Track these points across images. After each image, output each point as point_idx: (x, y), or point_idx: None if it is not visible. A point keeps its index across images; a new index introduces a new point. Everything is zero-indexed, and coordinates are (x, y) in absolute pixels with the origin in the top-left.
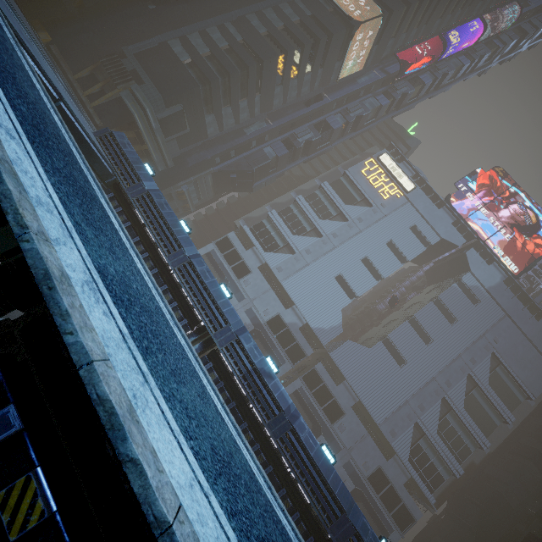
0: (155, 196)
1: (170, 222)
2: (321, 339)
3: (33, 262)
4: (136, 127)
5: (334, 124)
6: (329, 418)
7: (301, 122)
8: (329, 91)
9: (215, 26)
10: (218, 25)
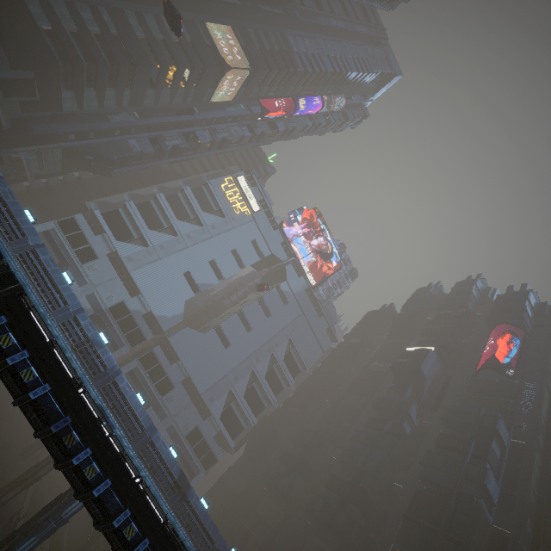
0: None
1: (15, 211)
2: (163, 325)
3: (20, 280)
4: None
5: (202, 138)
6: (159, 392)
7: (171, 127)
8: (201, 108)
9: (87, 4)
10: (90, 5)
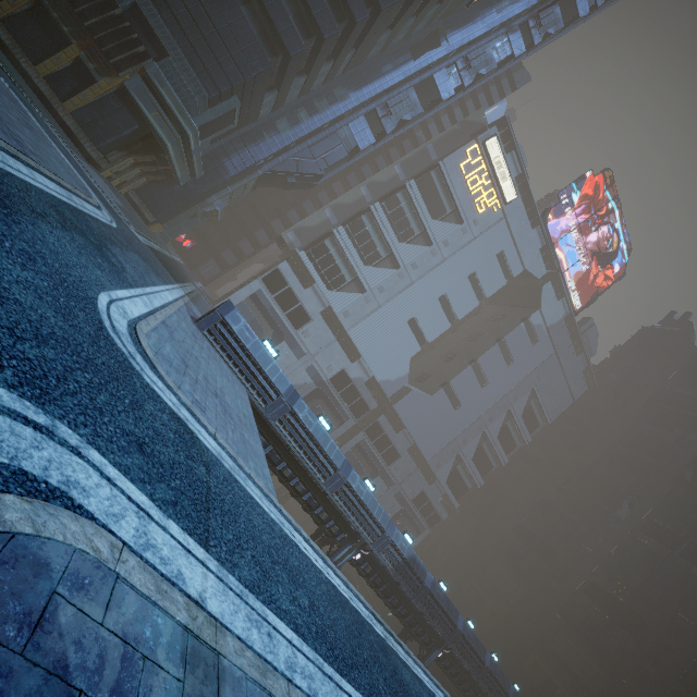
0: (299, 411)
1: (321, 441)
2: (386, 391)
3: None
4: (158, 147)
5: (445, 88)
6: (386, 462)
7: (400, 84)
8: (452, 25)
9: None
10: None
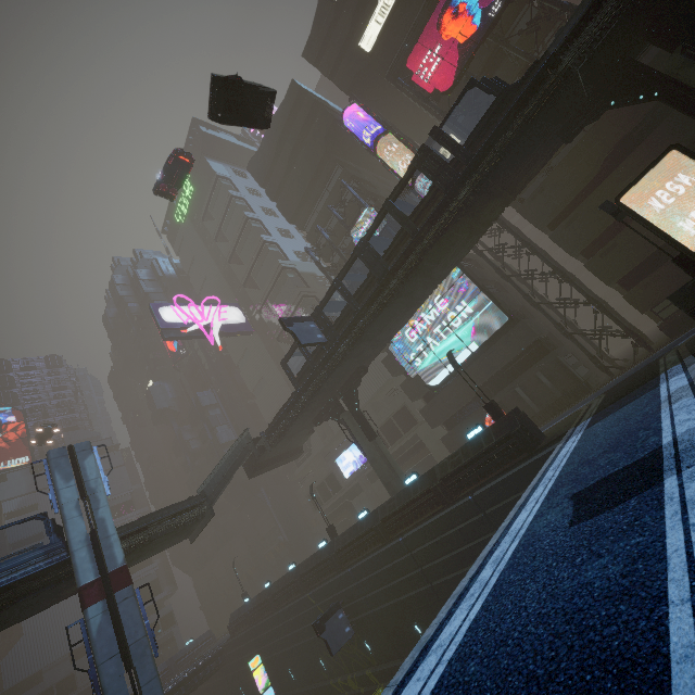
0: None
1: None
2: None
3: None
4: None
5: None
6: (71, 692)
7: None
8: None
9: None
10: None
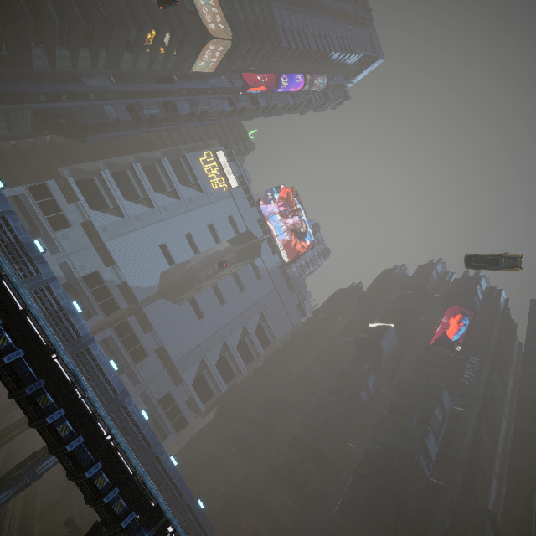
0: None
1: None
2: (137, 296)
3: None
4: None
5: (182, 109)
6: (133, 360)
7: (150, 95)
8: (181, 77)
9: None
10: None
